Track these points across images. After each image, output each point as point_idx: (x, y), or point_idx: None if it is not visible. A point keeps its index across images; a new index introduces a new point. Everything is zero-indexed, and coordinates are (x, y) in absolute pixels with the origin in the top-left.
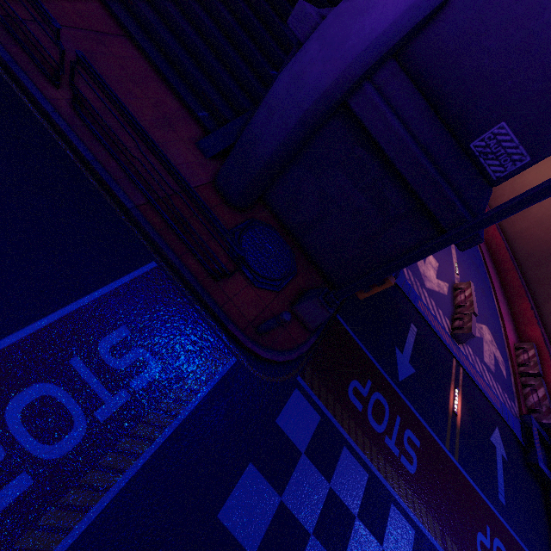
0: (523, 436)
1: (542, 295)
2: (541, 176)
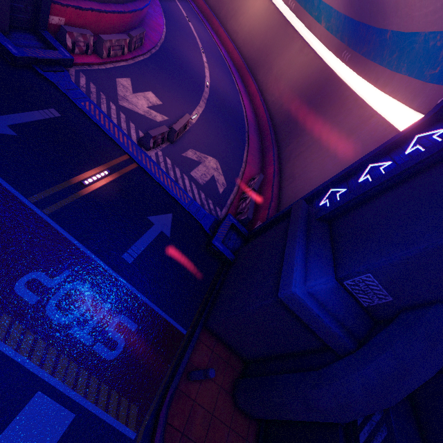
0: (210, 226)
1: (283, 146)
2: (291, 65)
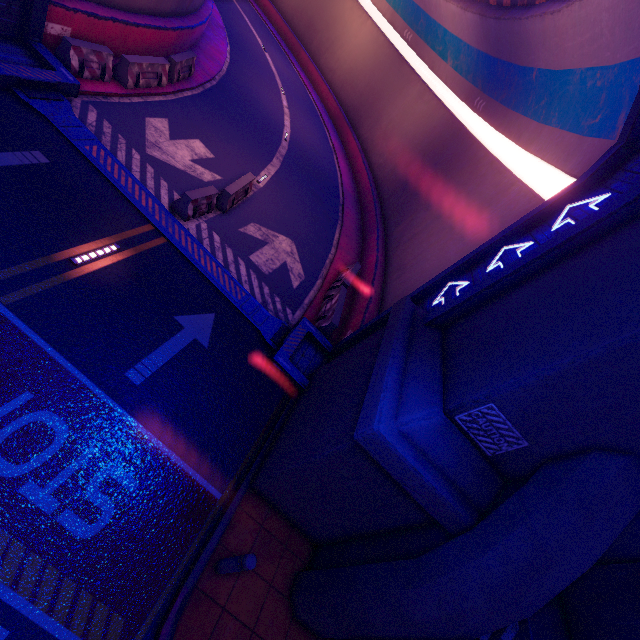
0: (274, 335)
1: (392, 226)
2: (406, 116)
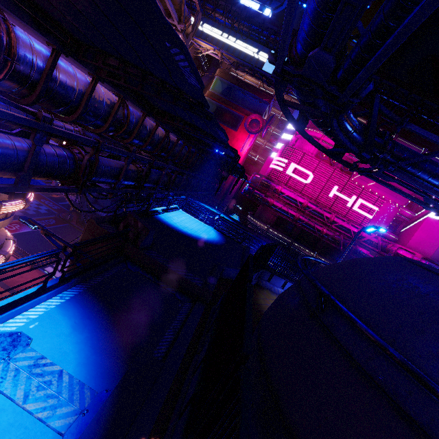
0: None
1: None
2: None
